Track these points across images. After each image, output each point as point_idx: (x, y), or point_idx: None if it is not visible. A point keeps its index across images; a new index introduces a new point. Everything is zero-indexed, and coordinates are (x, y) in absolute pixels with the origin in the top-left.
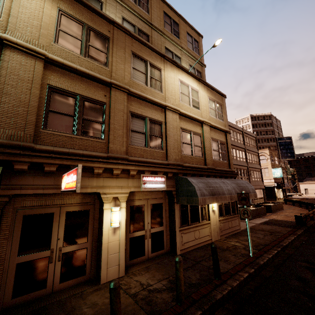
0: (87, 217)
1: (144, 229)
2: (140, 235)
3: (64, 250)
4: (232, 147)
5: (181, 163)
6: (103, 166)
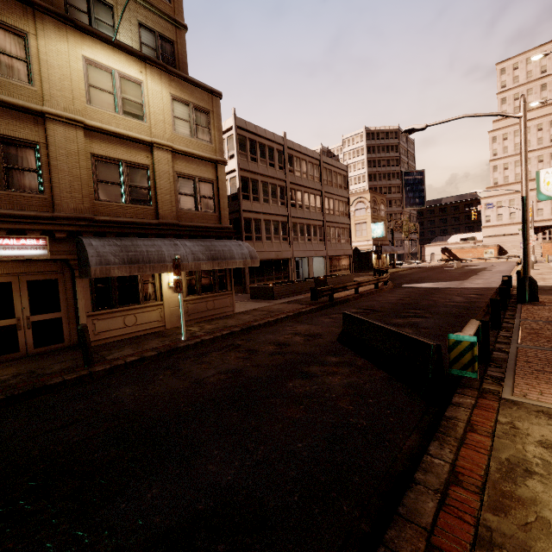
0: None
1: (16, 317)
2: (6, 325)
3: None
4: (295, 188)
5: (89, 216)
6: None
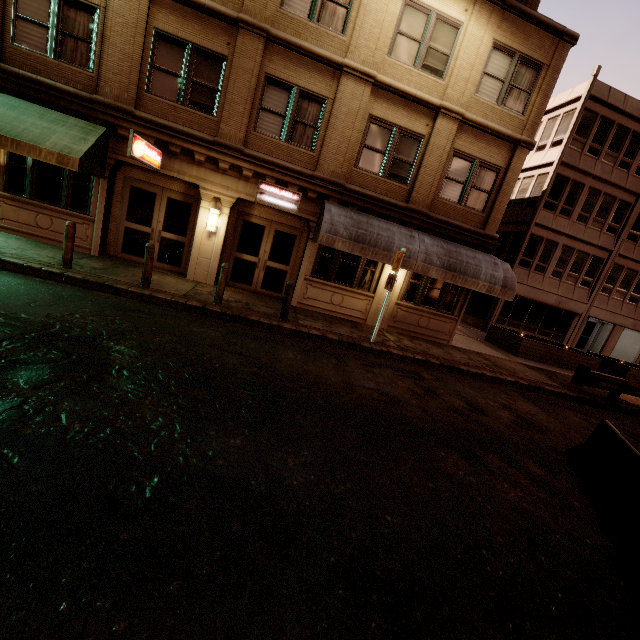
0: (189, 212)
1: (258, 257)
2: (250, 261)
3: (163, 234)
4: None
5: (341, 182)
6: (205, 152)
